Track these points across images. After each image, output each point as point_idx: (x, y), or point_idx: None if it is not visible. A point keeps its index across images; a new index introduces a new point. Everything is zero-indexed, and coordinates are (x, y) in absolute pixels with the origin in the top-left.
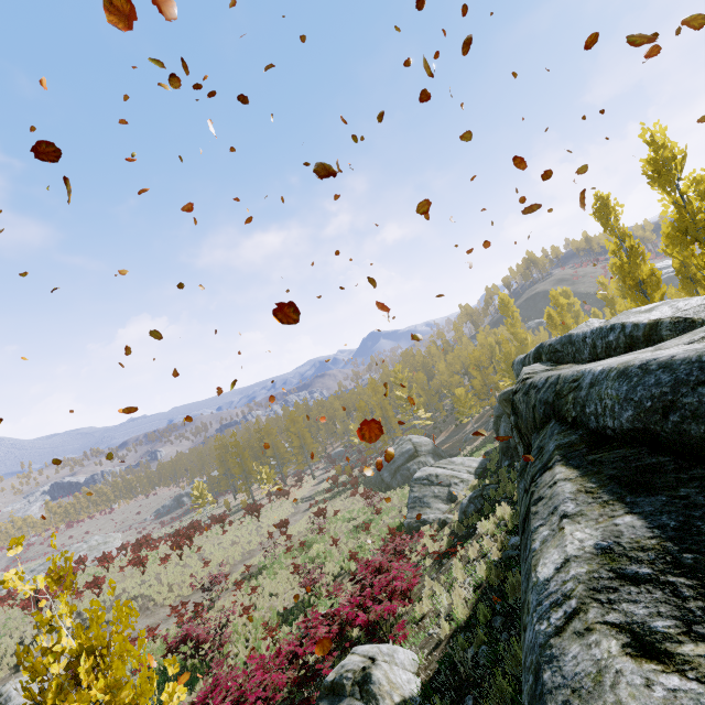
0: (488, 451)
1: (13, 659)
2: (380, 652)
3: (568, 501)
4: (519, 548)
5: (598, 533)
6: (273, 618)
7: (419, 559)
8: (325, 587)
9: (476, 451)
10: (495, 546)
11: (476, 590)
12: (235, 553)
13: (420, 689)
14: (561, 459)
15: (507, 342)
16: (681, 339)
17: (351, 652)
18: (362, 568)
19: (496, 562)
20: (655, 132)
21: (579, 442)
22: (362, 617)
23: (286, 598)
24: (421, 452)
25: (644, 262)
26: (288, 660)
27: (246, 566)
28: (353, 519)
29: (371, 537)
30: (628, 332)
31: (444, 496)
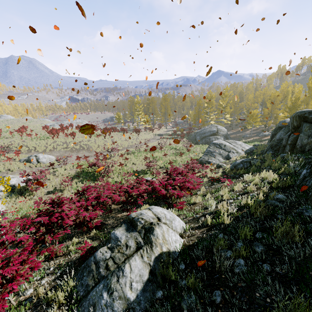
0: (256, 144)
1: (44, 147)
2: (165, 217)
3: None
4: (284, 203)
5: None
6: (131, 171)
7: (201, 176)
8: (155, 169)
9: (248, 142)
10: (262, 193)
11: (236, 210)
12: (125, 144)
13: (181, 249)
14: None
15: (301, 92)
16: None
17: (149, 208)
18: (172, 170)
19: (258, 202)
20: None
21: None
22: (163, 192)
23: (138, 167)
24: (219, 133)
25: None
26: (125, 191)
27: (127, 150)
28: (176, 149)
29: (181, 159)
30: None
31: (224, 155)
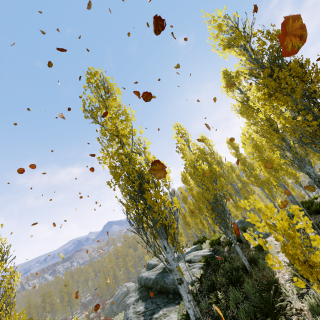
0: None
1: None
2: None
3: (135, 295)
4: None
5: (136, 298)
6: None
7: None
8: None
9: None
10: None
11: None
12: None
13: None
14: (137, 290)
15: None
16: (153, 269)
17: None
18: None
19: None
20: (182, 189)
21: (140, 287)
22: None
23: None
24: (130, 291)
25: (187, 217)
26: None
27: None
28: None
29: None
30: (152, 265)
31: None
